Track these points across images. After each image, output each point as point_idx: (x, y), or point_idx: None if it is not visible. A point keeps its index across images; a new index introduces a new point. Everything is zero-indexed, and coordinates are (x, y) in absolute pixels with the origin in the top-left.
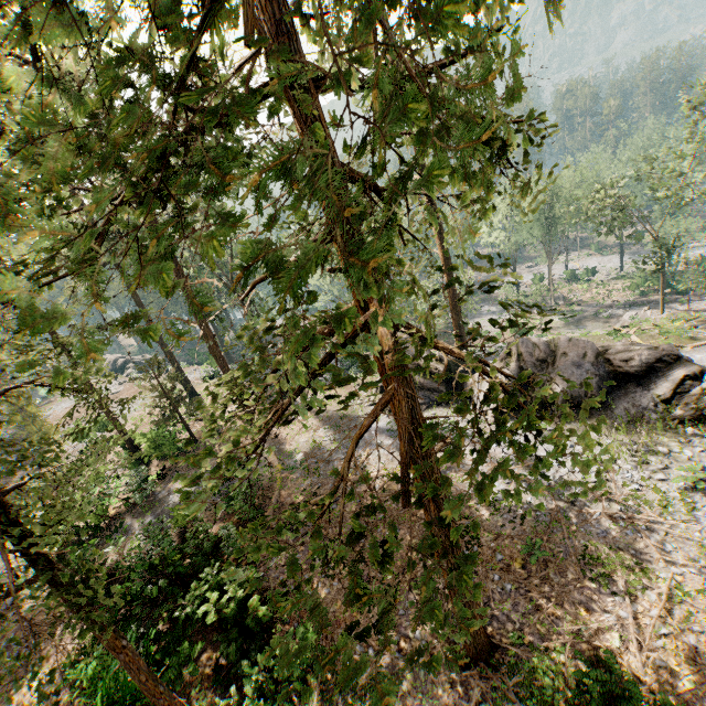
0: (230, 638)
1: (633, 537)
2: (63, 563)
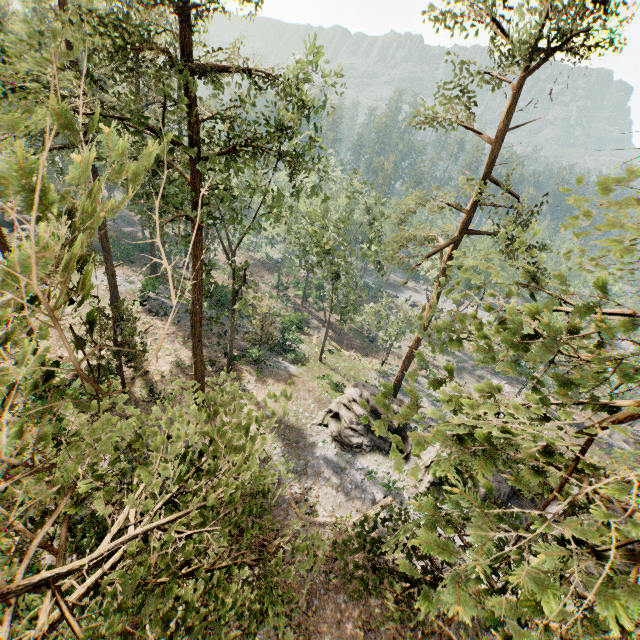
0: None
1: None
2: None
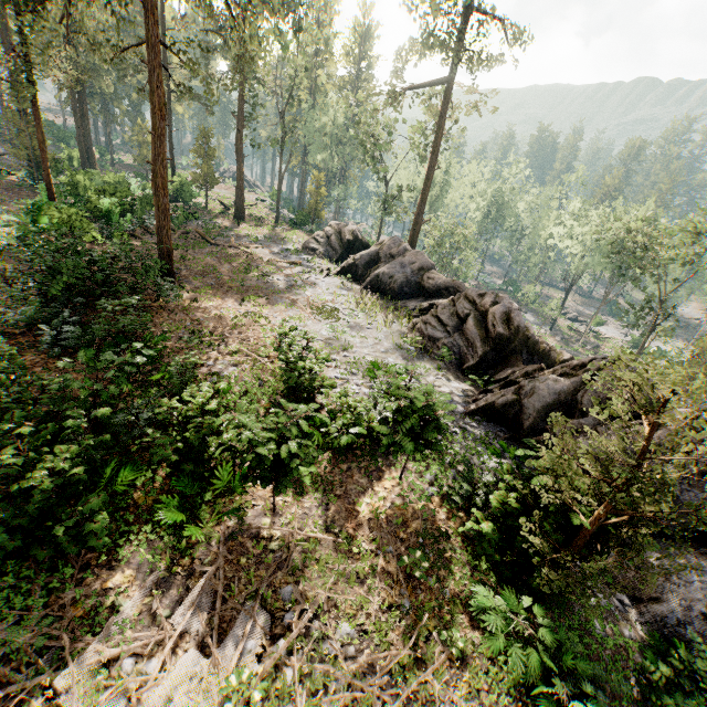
0: (99, 221)
1: (286, 308)
2: (24, 62)
